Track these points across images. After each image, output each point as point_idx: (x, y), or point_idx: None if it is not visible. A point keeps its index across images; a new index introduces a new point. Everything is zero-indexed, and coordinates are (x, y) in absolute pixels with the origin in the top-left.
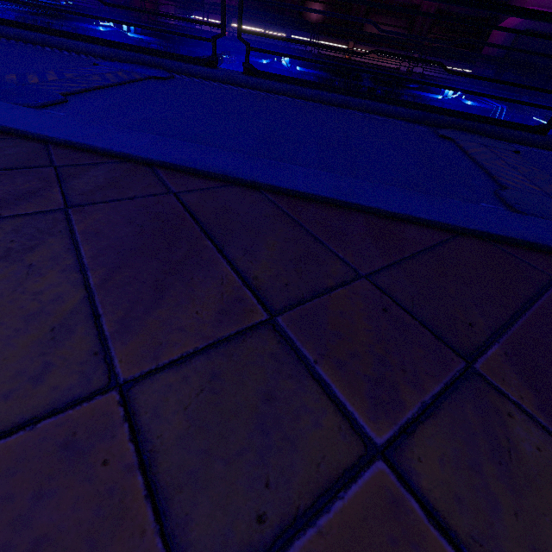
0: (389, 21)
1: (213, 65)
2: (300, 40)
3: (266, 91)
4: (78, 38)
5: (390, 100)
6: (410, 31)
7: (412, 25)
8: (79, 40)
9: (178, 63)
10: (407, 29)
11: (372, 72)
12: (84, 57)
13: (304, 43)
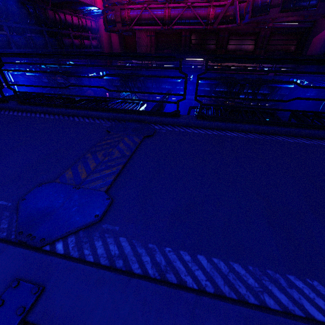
0: (242, 43)
1: (176, 115)
2: (239, 97)
3: (215, 129)
4: (93, 109)
5: (308, 126)
6: (255, 45)
7: (256, 42)
8: (93, 109)
9: (155, 117)
10: (253, 45)
11: (293, 110)
12: (98, 122)
13: (241, 98)
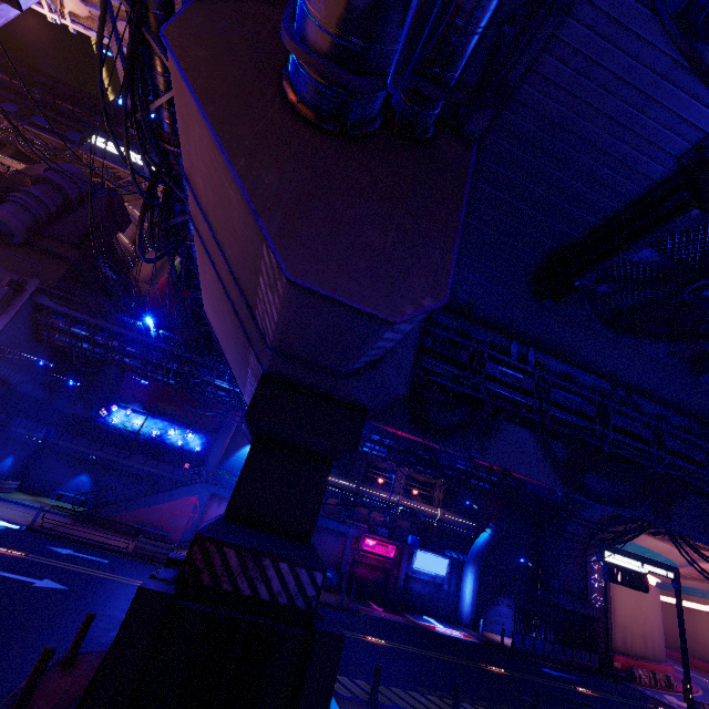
0: None
1: None
2: None
3: None
4: None
5: None
6: None
7: None
8: None
9: None
10: None
11: None
12: None
13: None
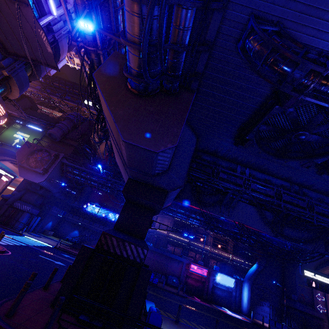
0: None
1: None
2: None
3: None
4: None
5: None
6: None
7: None
8: None
9: None
10: None
11: None
12: None
13: None
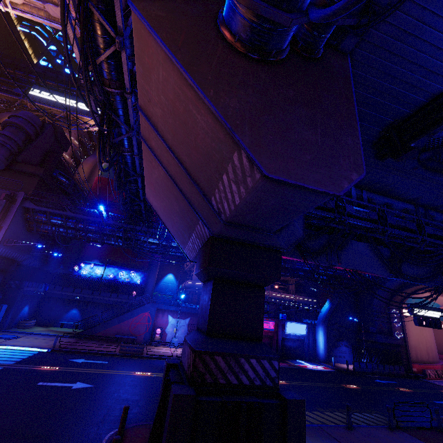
0: None
1: None
2: None
3: None
4: None
5: None
6: None
7: None
8: None
9: None
10: None
11: None
12: None
13: None
